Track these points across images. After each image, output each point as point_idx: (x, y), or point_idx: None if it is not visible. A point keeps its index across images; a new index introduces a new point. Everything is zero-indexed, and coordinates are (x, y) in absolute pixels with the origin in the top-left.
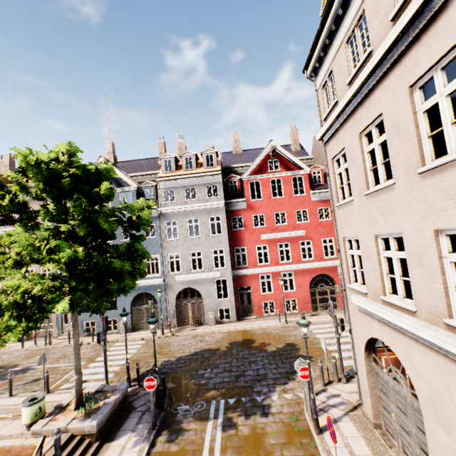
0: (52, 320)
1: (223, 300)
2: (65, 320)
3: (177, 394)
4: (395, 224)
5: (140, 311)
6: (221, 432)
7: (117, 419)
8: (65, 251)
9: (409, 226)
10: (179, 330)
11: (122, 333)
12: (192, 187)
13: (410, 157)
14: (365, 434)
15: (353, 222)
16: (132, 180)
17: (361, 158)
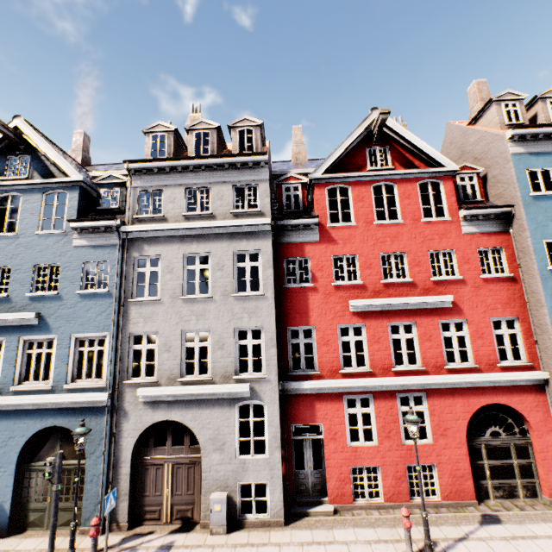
0: None
1: (252, 460)
2: None
3: None
4: None
5: (40, 473)
6: None
7: None
8: None
9: None
10: (127, 545)
11: None
12: (202, 186)
13: None
14: None
15: None
16: (80, 171)
17: None
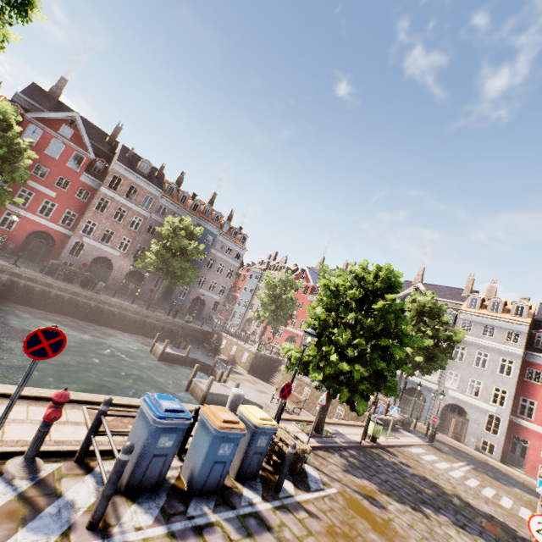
0: None
1: (490, 434)
2: None
3: (440, 446)
4: None
5: (408, 399)
6: (469, 467)
7: (406, 429)
8: (427, 339)
9: None
10: (438, 432)
11: None
12: (491, 326)
13: None
14: None
15: None
16: None
17: None
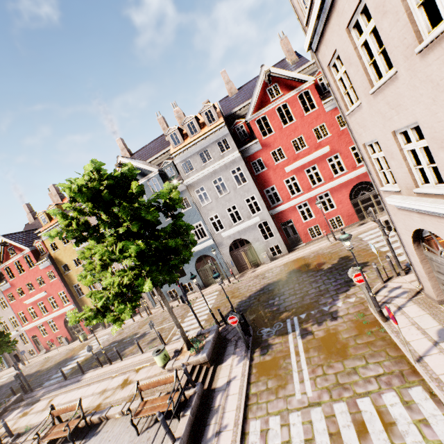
0: (144, 298)
1: (270, 239)
2: (153, 294)
3: (257, 322)
4: (409, 115)
5: (204, 270)
6: (301, 340)
7: (220, 349)
8: (130, 247)
9: (422, 112)
10: (242, 275)
11: (199, 291)
12: (203, 150)
13: (404, 37)
14: (430, 311)
15: (367, 126)
16: (151, 166)
17: (356, 55)
